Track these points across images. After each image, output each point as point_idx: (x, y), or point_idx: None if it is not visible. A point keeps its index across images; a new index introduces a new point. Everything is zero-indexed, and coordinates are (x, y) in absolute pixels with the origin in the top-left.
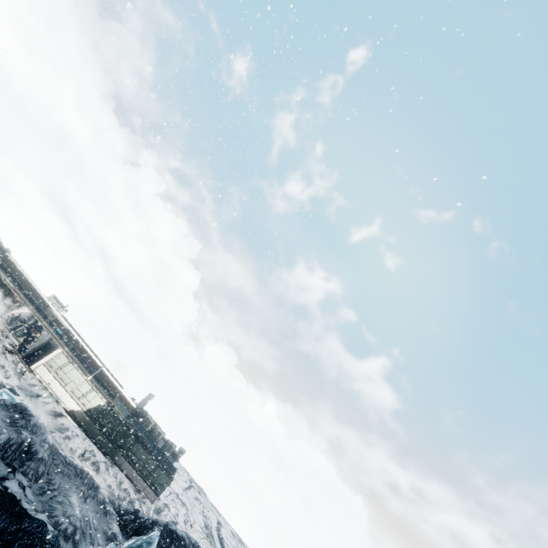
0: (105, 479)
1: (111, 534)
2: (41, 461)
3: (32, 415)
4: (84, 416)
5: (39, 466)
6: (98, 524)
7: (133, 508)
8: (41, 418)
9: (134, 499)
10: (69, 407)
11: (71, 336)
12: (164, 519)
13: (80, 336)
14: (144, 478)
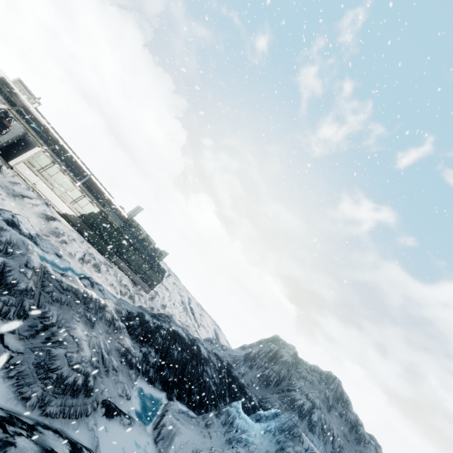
0: (107, 278)
1: (124, 350)
2: (25, 293)
3: (1, 229)
4: (78, 221)
5: (23, 299)
6: (109, 343)
7: (133, 301)
8: (31, 220)
9: (134, 294)
10: (62, 210)
11: (50, 135)
12: (156, 303)
13: (61, 138)
14: (139, 276)
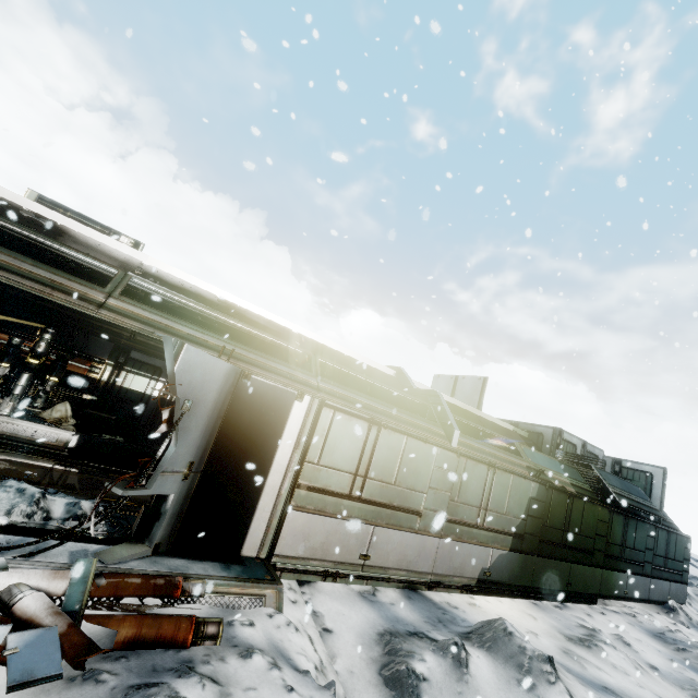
0: None
1: None
2: None
3: None
4: (514, 562)
5: None
6: None
7: None
8: None
9: None
10: (468, 572)
11: (255, 324)
12: None
13: None
14: (660, 575)
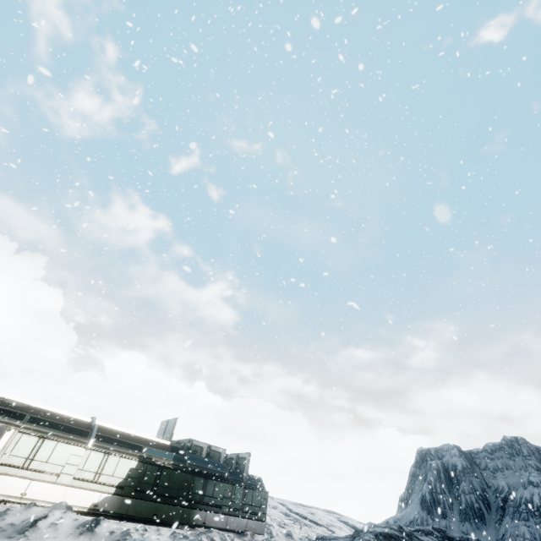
0: None
1: None
2: None
3: None
4: (116, 501)
5: None
6: None
7: None
8: None
9: None
10: (84, 504)
11: (11, 405)
12: (280, 539)
13: None
14: (239, 514)
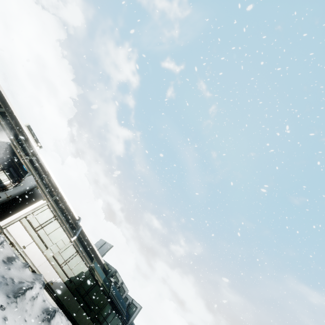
0: None
1: None
2: None
3: None
4: (63, 288)
5: None
6: None
7: None
8: None
9: None
10: (47, 278)
11: (51, 181)
12: None
13: None
14: None
